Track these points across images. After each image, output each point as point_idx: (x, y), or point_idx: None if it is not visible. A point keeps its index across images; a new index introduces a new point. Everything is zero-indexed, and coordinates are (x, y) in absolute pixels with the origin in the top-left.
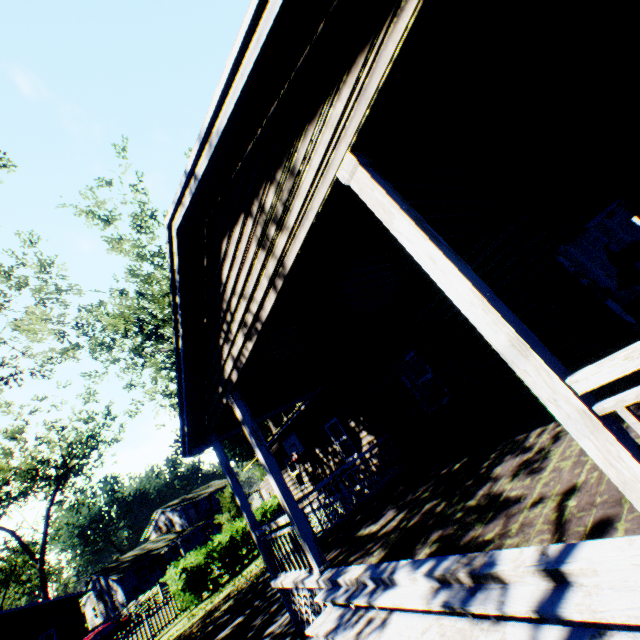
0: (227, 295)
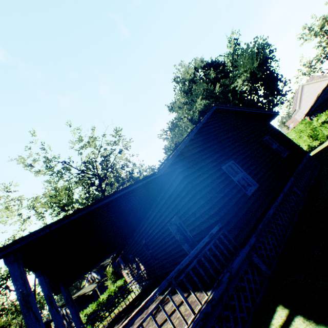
0: None
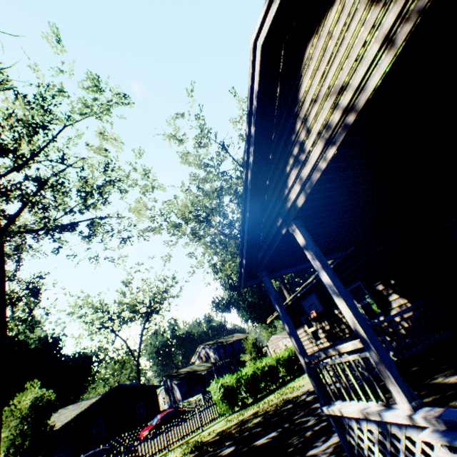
0: (303, 110)
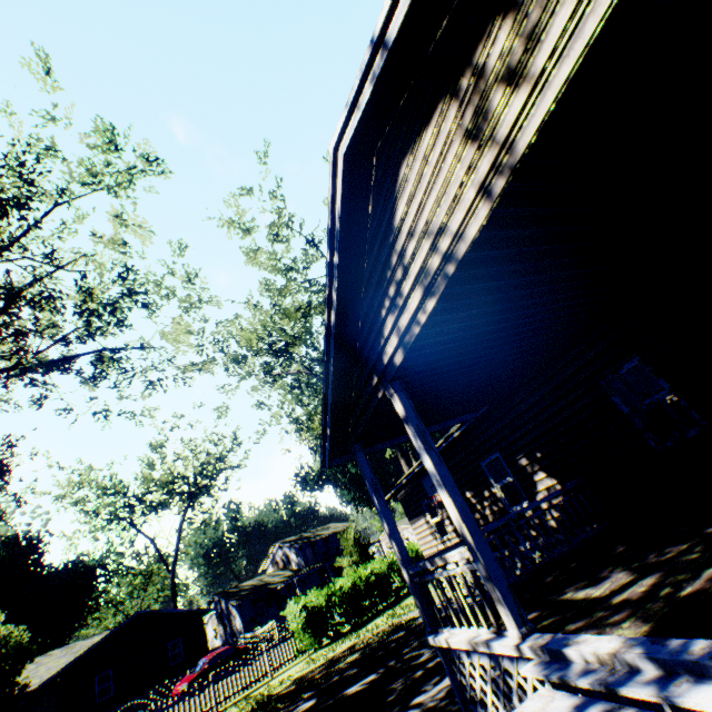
0: (399, 242)
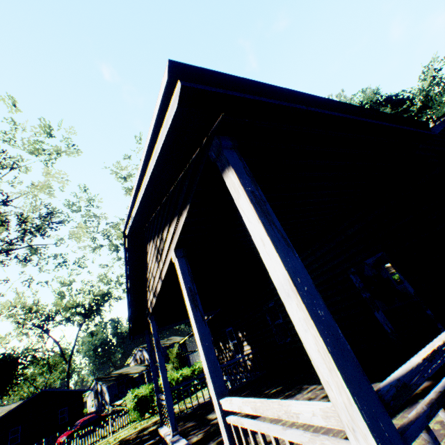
0: (149, 269)
